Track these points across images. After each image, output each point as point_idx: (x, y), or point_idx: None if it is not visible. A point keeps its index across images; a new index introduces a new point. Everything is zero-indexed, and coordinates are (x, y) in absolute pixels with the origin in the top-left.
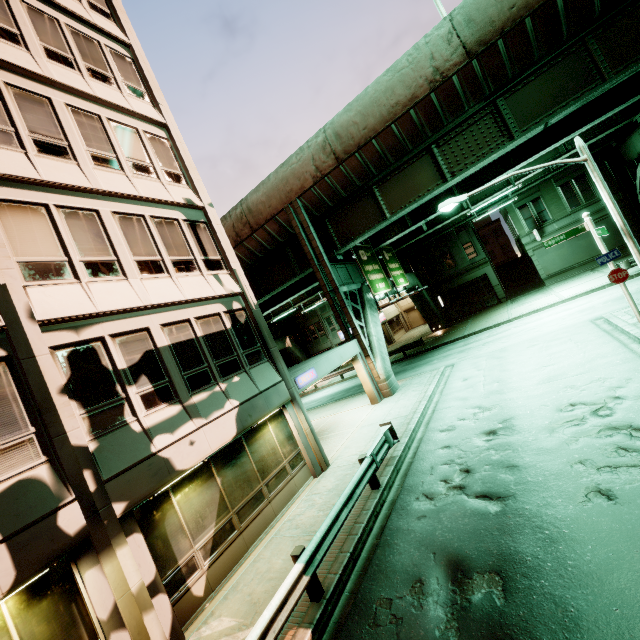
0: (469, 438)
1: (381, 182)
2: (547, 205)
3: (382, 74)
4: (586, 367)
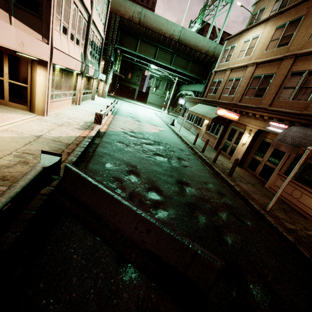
0: (130, 112)
1: (142, 41)
2: (161, 84)
3: (165, 18)
4: (151, 115)
